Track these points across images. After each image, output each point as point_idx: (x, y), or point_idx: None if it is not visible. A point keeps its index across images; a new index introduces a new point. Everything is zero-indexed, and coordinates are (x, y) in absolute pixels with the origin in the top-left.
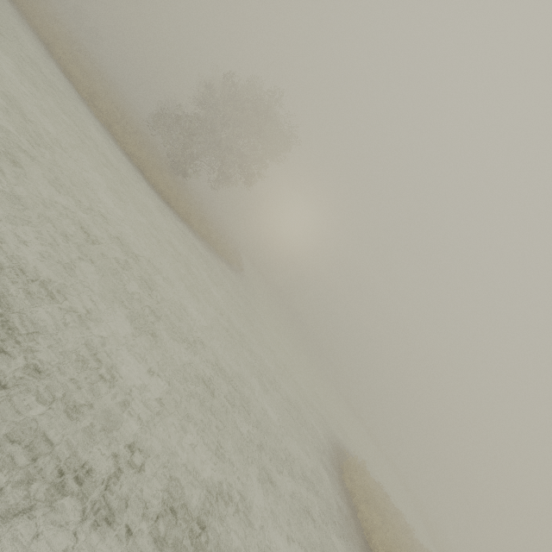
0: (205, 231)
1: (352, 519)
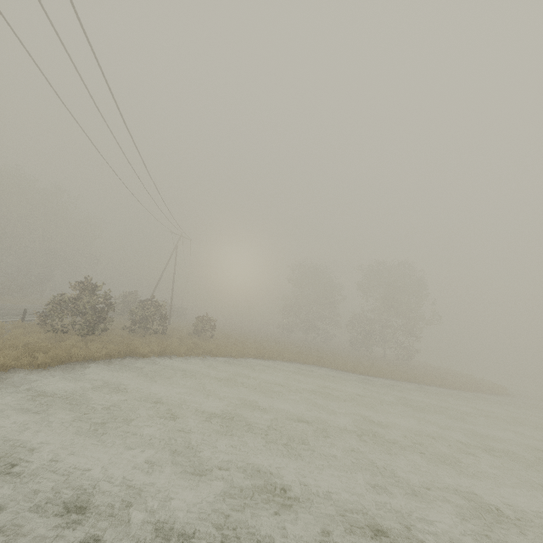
0: (489, 382)
1: None
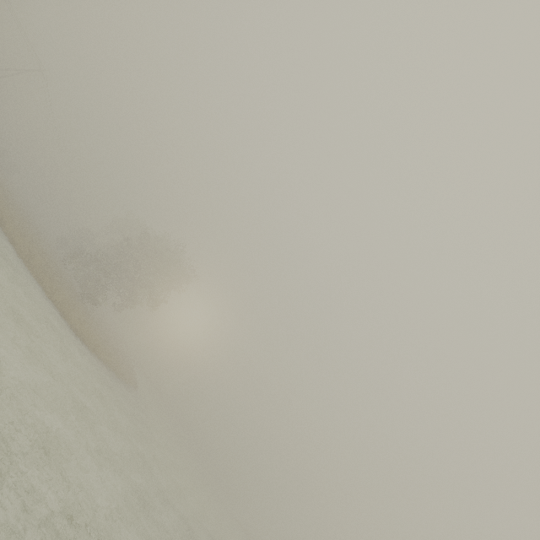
0: (109, 358)
1: None
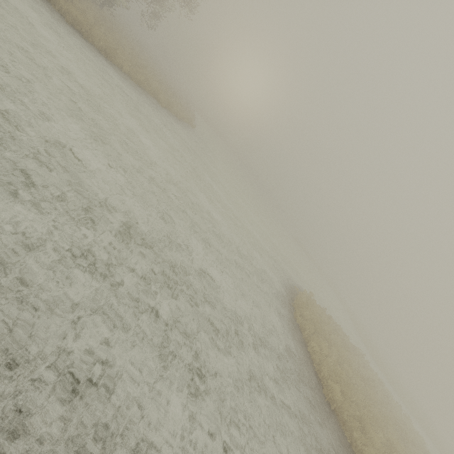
0: (140, 76)
1: (303, 356)
